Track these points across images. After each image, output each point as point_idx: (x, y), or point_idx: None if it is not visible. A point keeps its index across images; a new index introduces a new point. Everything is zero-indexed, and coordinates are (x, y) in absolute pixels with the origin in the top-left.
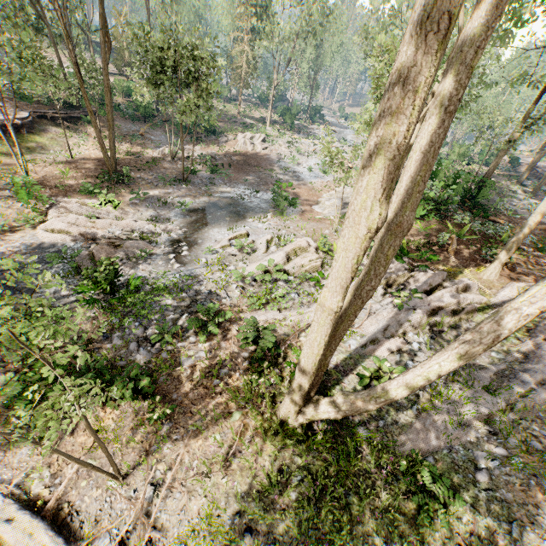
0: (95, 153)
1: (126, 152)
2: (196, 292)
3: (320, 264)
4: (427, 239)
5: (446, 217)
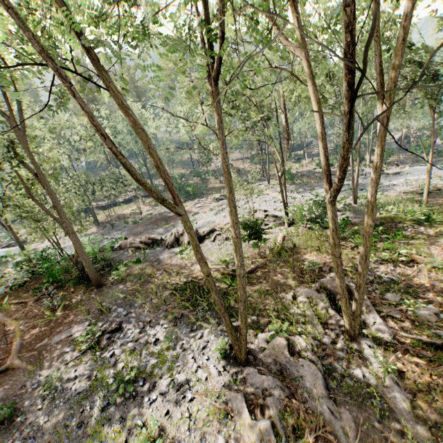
0: (128, 211)
1: (136, 211)
2: (5, 266)
3: (5, 272)
4: (10, 285)
5: (36, 281)
